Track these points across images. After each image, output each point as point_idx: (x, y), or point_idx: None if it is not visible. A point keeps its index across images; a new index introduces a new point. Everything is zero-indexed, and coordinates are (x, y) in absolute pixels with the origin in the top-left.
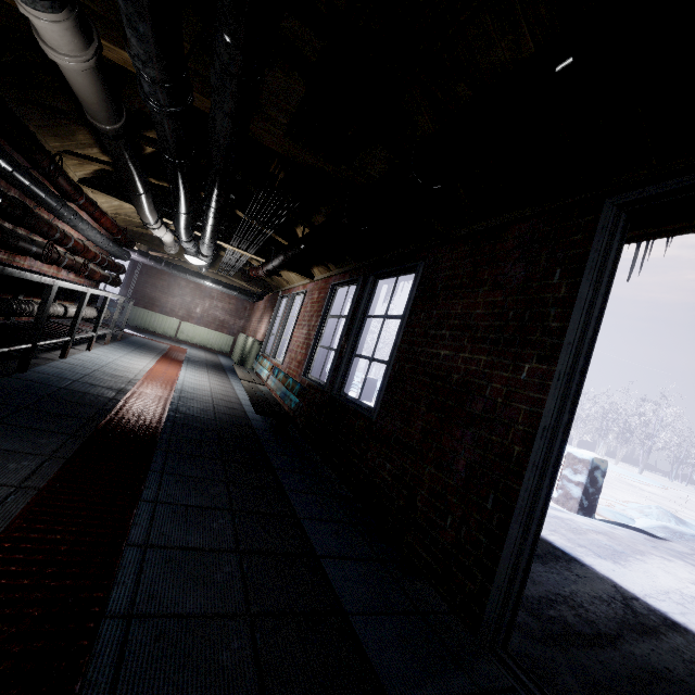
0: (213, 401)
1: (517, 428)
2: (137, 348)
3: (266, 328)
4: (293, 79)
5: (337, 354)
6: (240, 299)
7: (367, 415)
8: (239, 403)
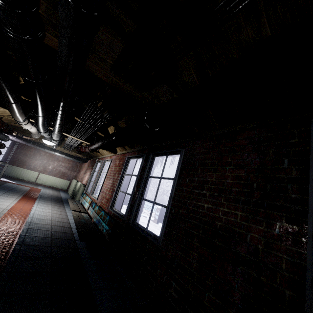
0: (52, 228)
1: (283, 274)
2: (7, 191)
3: (88, 177)
4: (117, 39)
5: (131, 198)
6: (74, 161)
7: (155, 242)
8: (69, 227)
